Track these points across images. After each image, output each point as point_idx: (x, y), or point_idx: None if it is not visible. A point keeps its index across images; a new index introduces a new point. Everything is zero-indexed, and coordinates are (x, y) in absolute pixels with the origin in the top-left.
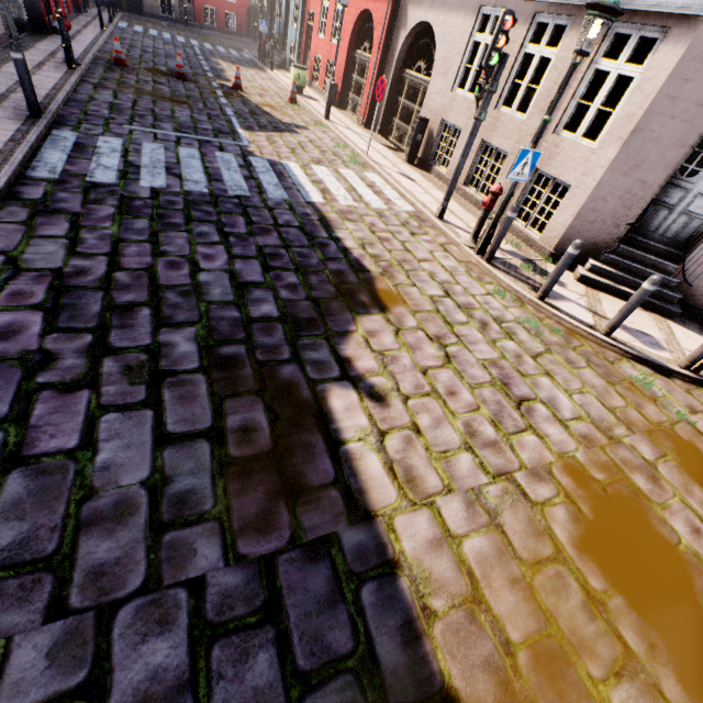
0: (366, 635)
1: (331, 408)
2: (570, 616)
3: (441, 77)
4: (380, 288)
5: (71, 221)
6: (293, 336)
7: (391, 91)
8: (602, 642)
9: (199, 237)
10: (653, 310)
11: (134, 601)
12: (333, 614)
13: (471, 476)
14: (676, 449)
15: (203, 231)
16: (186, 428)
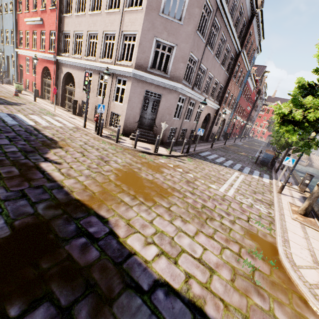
0: (54, 196)
1: (41, 166)
2: (111, 188)
3: (78, 88)
4: (60, 143)
5: None
6: (25, 154)
7: (62, 92)
8: (118, 190)
9: None
10: (151, 143)
11: None
12: (44, 194)
13: (88, 173)
14: (147, 165)
15: None
16: None
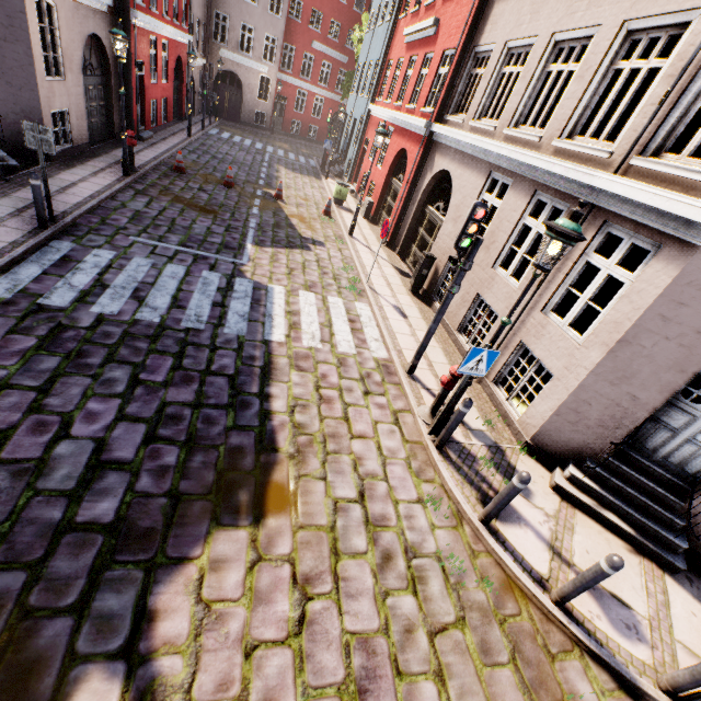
0: None
1: None
2: None
3: (452, 222)
4: (276, 480)
5: None
6: (105, 561)
7: (414, 220)
8: None
9: (101, 386)
10: (647, 553)
11: None
12: None
13: None
14: None
15: (114, 376)
16: None
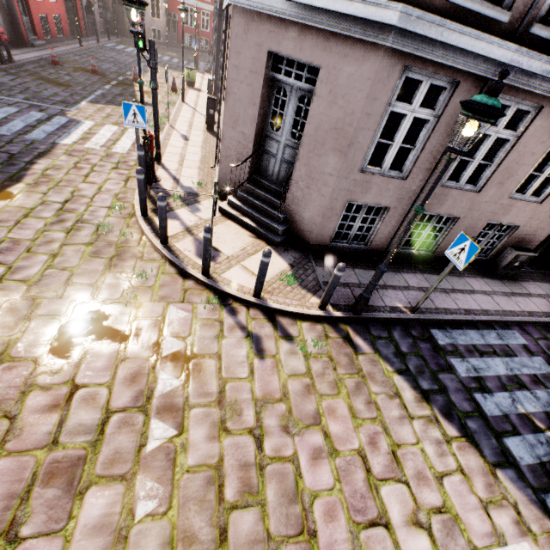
0: None
1: None
2: None
3: None
4: (9, 191)
5: None
6: None
7: None
8: None
9: None
10: (263, 238)
11: None
12: None
13: None
14: (81, 315)
15: None
16: None
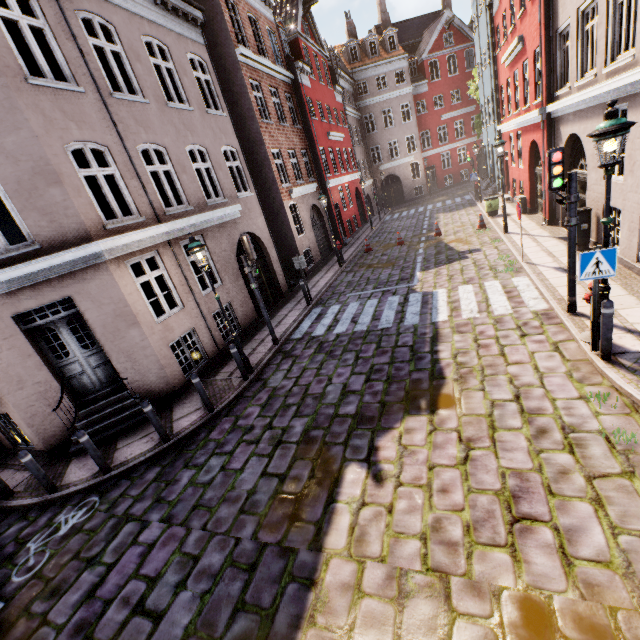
0: (277, 606)
1: (344, 478)
2: None
3: (592, 171)
4: (444, 393)
5: (293, 360)
6: (353, 428)
7: None
8: None
9: (342, 362)
10: None
11: (220, 535)
12: (271, 586)
13: (408, 559)
14: None
15: (347, 357)
16: (274, 471)
